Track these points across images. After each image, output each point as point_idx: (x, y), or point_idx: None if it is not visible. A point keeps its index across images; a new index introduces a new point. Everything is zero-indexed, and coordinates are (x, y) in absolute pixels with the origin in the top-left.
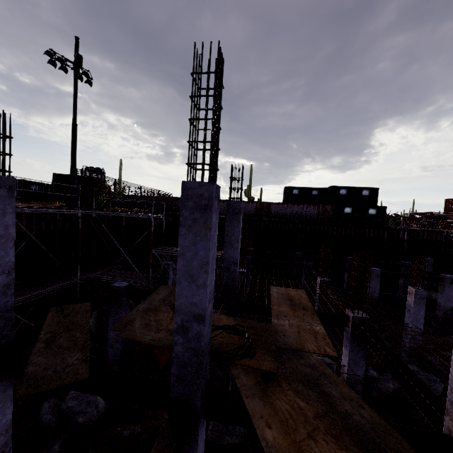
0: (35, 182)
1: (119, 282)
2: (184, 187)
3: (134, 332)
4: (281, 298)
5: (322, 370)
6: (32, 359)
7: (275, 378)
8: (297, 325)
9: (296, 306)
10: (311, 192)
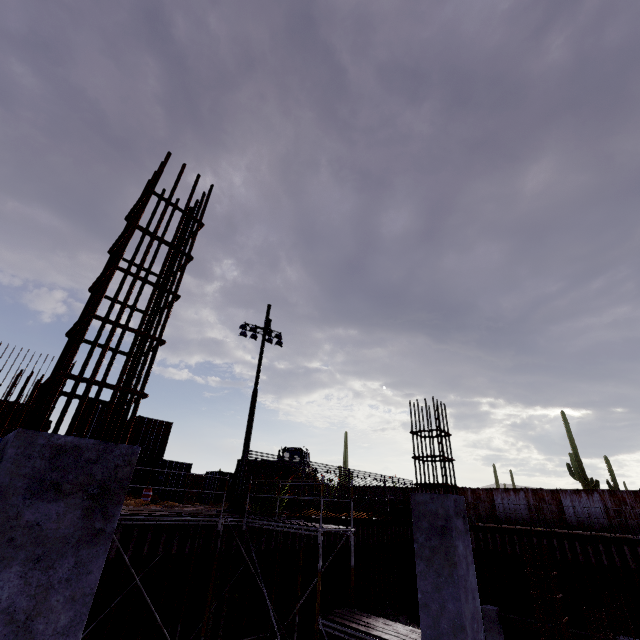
0: None
1: None
2: None
3: None
4: None
5: None
6: None
7: None
8: None
9: None
10: None
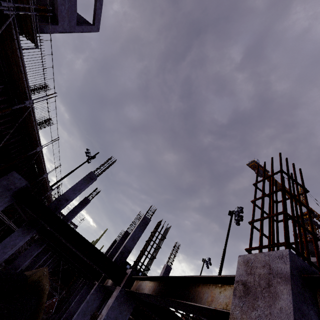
0: None
1: None
2: (126, 231)
3: None
4: None
5: None
6: None
7: None
8: None
9: None
10: (127, 265)
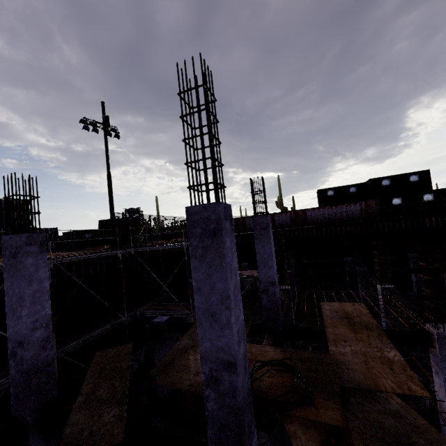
0: (88, 231)
1: (160, 317)
2: (188, 214)
3: (172, 376)
4: (335, 316)
5: (411, 421)
6: (71, 417)
7: (346, 436)
8: (362, 352)
9: (357, 326)
10: (348, 190)
